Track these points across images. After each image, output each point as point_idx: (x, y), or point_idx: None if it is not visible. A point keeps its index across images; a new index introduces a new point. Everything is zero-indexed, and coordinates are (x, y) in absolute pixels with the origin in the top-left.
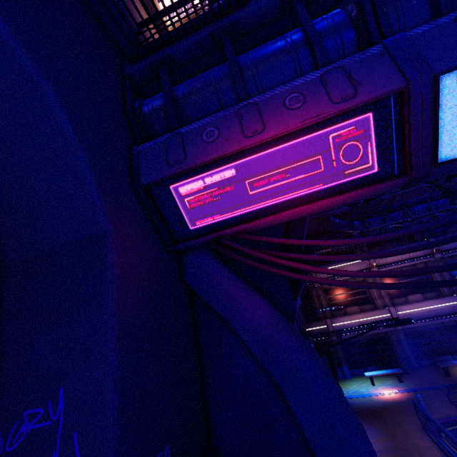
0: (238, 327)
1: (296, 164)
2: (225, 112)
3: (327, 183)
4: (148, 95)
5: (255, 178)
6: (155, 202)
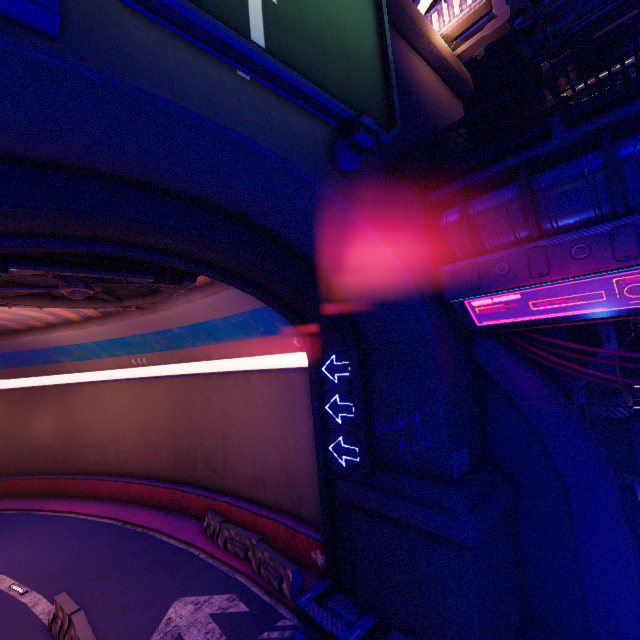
0: (513, 395)
1: (577, 295)
2: (515, 251)
3: (608, 308)
4: (441, 203)
5: (538, 301)
6: (453, 308)
